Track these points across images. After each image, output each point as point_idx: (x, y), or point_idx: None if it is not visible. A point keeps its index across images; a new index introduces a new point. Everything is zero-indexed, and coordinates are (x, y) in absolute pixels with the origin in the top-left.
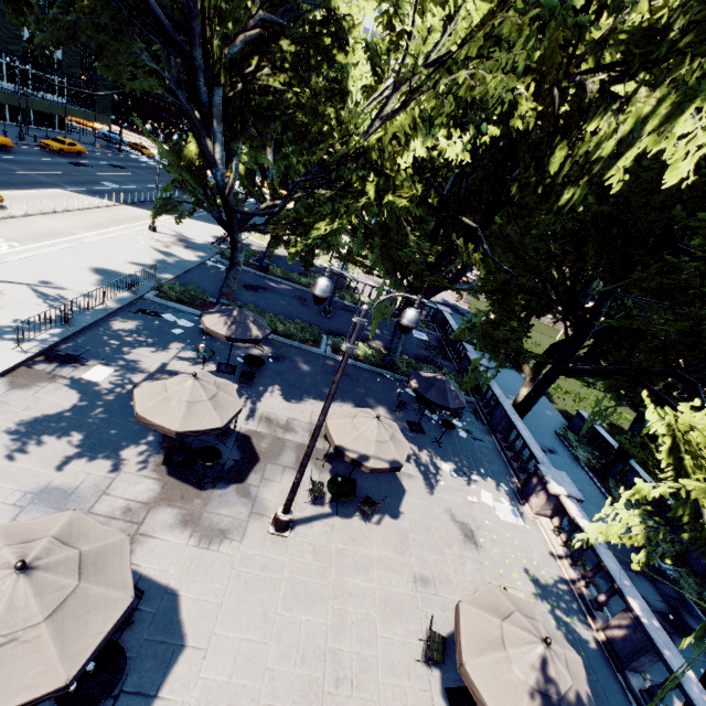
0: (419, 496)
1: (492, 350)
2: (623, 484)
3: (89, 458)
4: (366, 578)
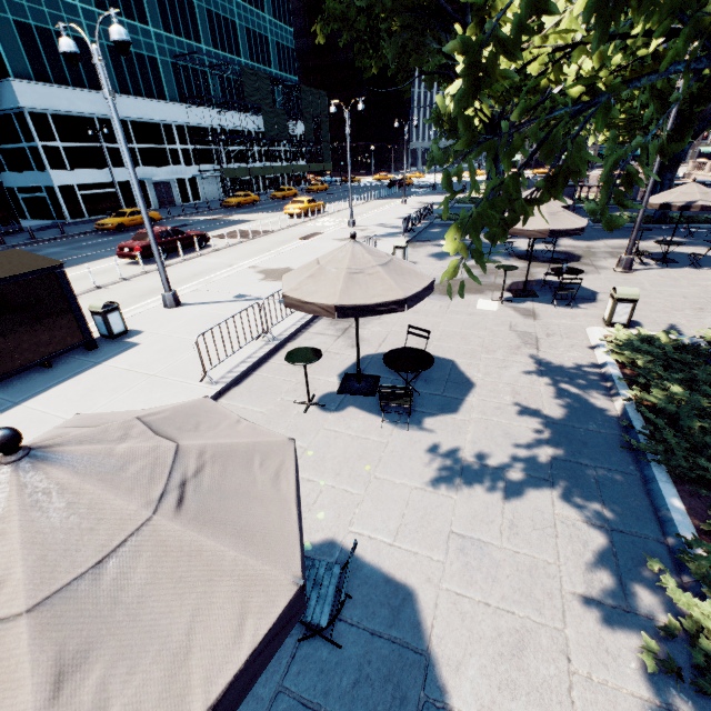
0: None
1: None
2: None
3: None
4: None
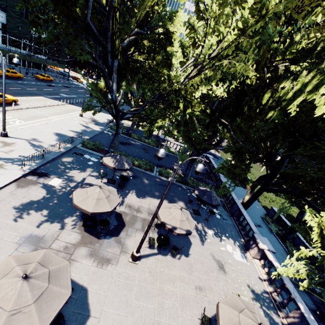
0: (198, 246)
1: (232, 178)
2: (293, 244)
3: (50, 222)
4: (173, 286)
